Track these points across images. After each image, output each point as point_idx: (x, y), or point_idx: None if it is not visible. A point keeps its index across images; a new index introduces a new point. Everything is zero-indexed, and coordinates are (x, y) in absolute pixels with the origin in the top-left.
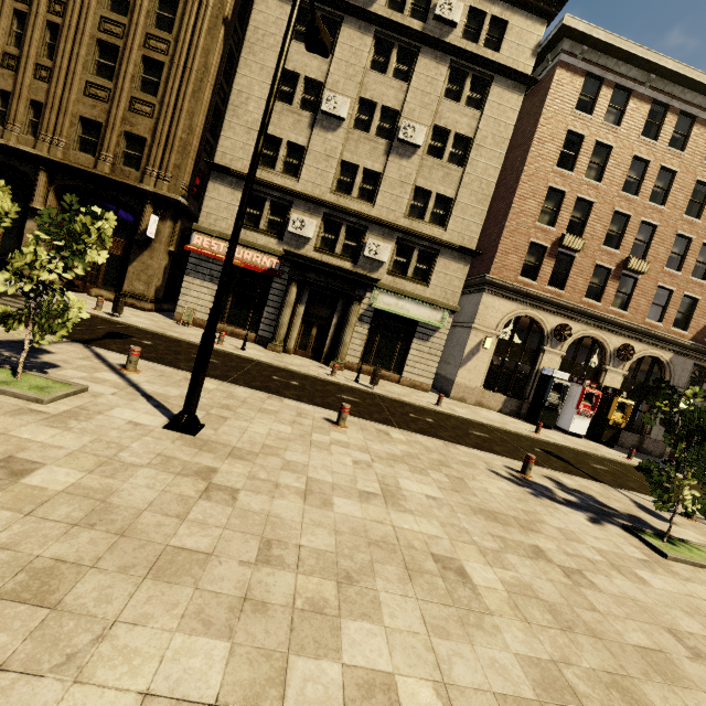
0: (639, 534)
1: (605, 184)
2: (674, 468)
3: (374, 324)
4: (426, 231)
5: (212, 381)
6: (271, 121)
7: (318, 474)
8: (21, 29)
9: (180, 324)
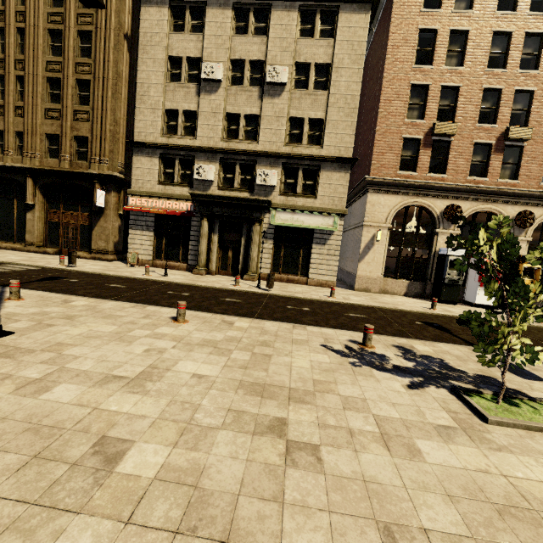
0: (464, 396)
1: (467, 67)
2: (495, 315)
3: (277, 239)
4: (305, 152)
5: (90, 299)
6: (168, 99)
7: (78, 364)
8: (3, 86)
9: (128, 266)
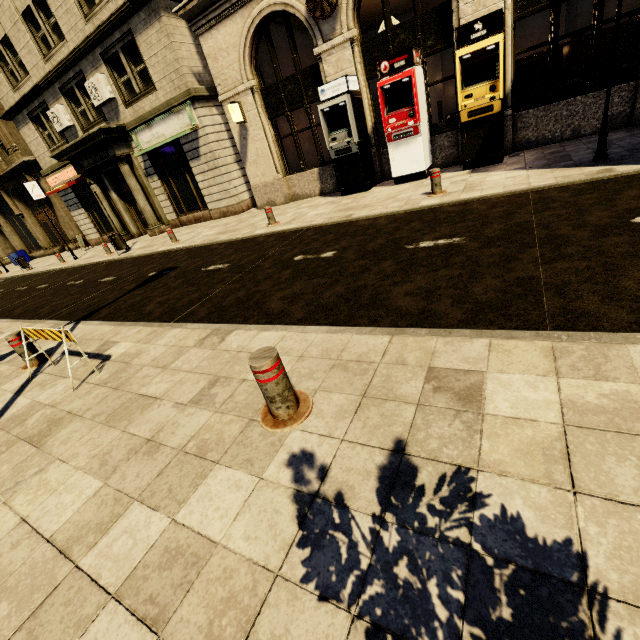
0: None
1: None
2: None
3: (161, 171)
4: (106, 17)
5: None
6: None
7: None
8: None
9: (82, 251)
